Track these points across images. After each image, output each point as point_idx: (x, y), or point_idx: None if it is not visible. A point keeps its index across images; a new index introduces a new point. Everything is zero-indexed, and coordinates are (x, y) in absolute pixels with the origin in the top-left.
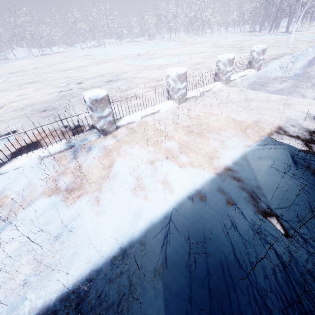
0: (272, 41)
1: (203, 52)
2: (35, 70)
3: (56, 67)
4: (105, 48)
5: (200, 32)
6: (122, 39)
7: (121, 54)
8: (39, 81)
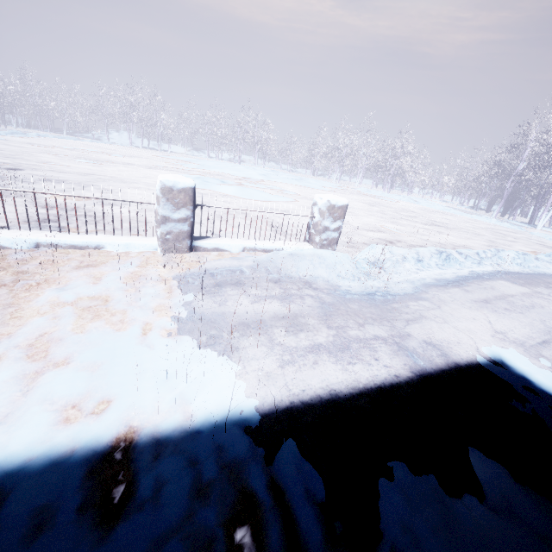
0: (485, 226)
1: None
2: (69, 150)
3: (101, 155)
4: (225, 163)
5: (386, 184)
6: (278, 164)
7: (221, 171)
8: (2, 154)
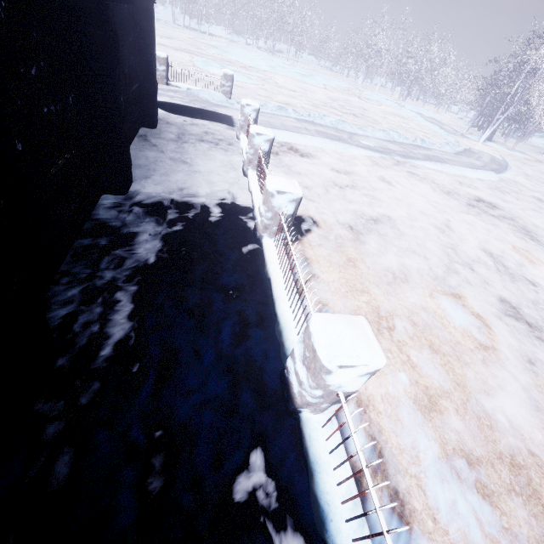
0: (417, 128)
1: (303, 94)
2: None
3: None
4: (252, 52)
5: (402, 91)
6: (318, 59)
7: (235, 59)
8: None
